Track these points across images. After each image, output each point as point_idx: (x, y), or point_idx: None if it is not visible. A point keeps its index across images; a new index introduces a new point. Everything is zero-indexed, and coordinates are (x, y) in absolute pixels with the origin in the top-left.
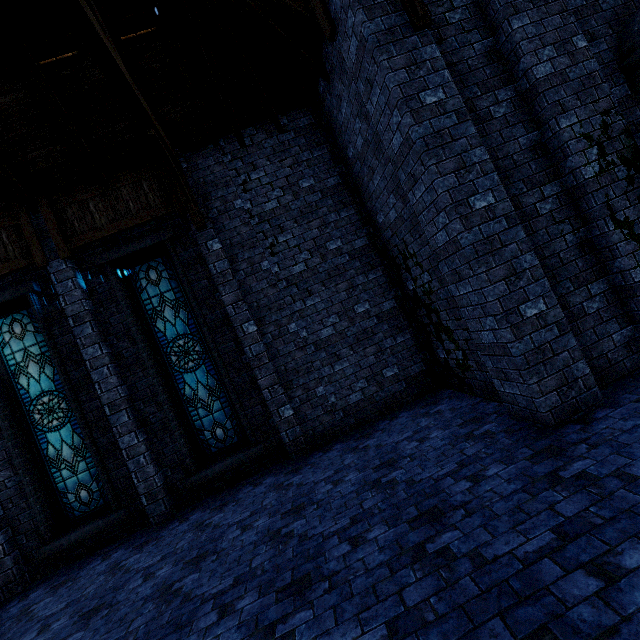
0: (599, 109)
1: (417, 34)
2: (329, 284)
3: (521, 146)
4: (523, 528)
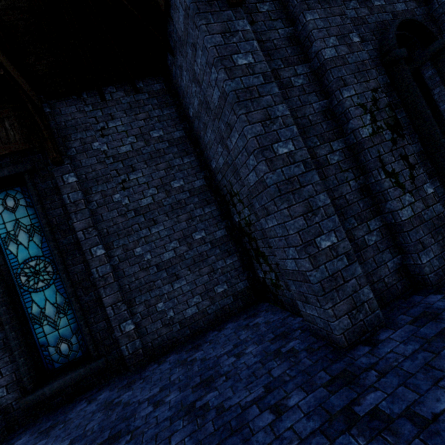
0: (370, 87)
1: (232, 10)
2: (172, 215)
3: (315, 110)
4: None
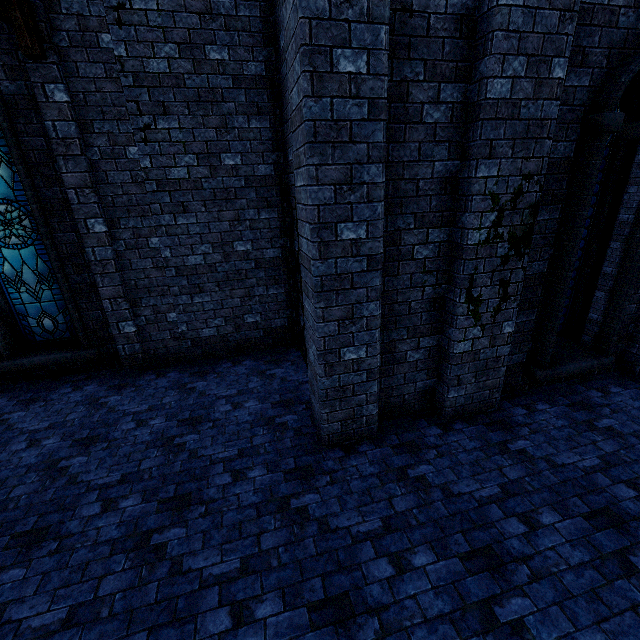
0: (525, 170)
1: None
2: (212, 207)
3: (434, 173)
4: (227, 548)
